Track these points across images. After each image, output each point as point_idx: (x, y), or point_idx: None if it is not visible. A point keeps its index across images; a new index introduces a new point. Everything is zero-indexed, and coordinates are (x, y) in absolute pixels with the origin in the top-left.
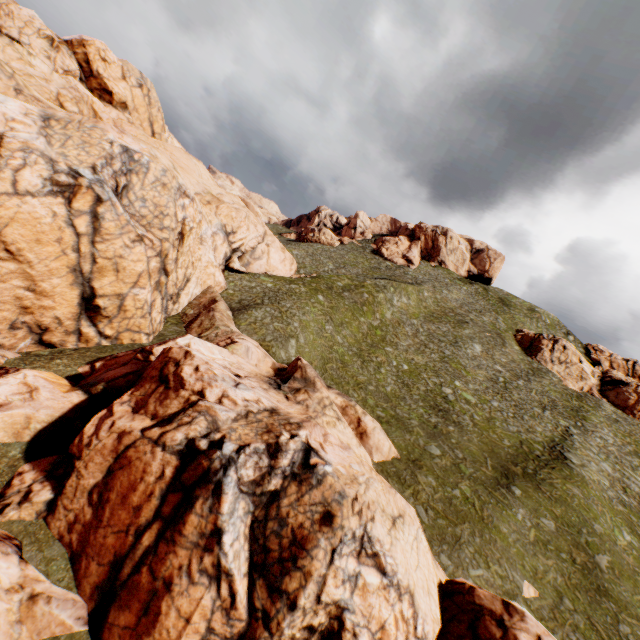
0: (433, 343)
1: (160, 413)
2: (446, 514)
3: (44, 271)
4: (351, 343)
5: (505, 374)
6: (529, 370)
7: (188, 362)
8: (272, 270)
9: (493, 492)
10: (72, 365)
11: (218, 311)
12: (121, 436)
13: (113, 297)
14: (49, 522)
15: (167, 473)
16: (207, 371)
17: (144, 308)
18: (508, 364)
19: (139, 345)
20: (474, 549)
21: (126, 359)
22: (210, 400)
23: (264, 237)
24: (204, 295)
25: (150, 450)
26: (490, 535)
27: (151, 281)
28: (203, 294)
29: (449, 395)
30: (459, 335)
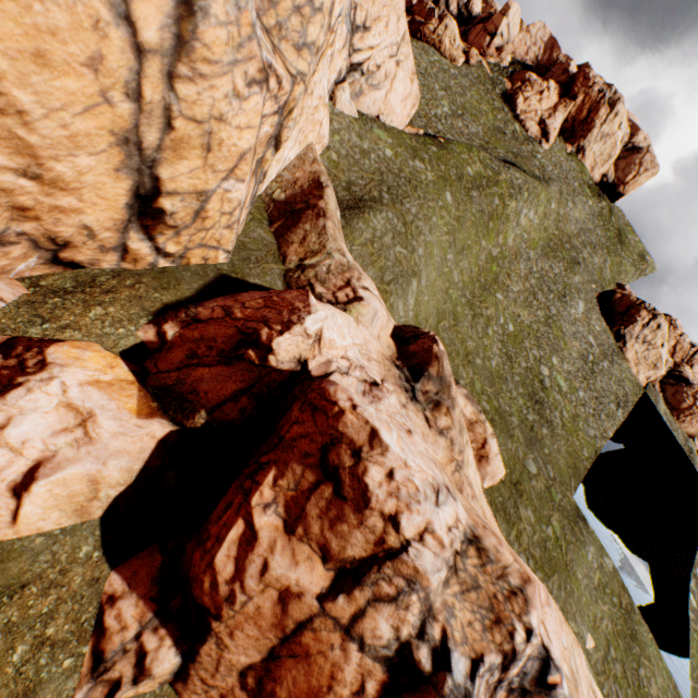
0: (542, 293)
1: (333, 548)
2: (542, 564)
3: (57, 137)
4: (465, 283)
5: (595, 350)
6: (615, 347)
7: (376, 458)
8: (386, 113)
9: (575, 527)
10: (123, 322)
11: (329, 217)
12: (284, 599)
13: (189, 196)
14: (179, 691)
15: (368, 689)
16: (406, 482)
17: (233, 214)
18: (600, 335)
19: (214, 269)
20: (560, 606)
21: (219, 336)
22: (406, 533)
23: (399, 46)
24: (301, 164)
25: (339, 644)
26: (571, 585)
27: (252, 162)
28: (299, 161)
29: (546, 379)
30: (569, 284)
